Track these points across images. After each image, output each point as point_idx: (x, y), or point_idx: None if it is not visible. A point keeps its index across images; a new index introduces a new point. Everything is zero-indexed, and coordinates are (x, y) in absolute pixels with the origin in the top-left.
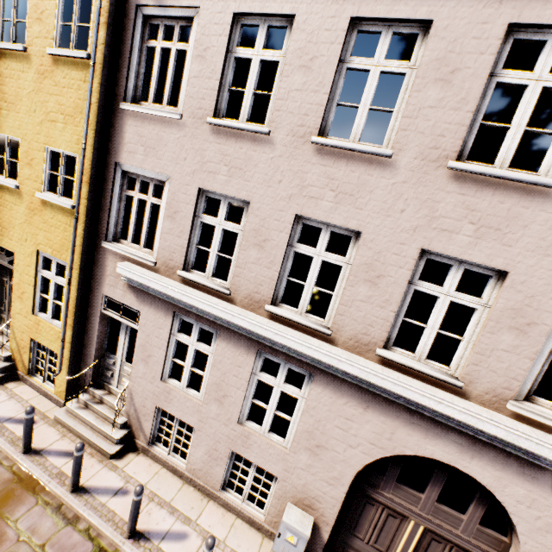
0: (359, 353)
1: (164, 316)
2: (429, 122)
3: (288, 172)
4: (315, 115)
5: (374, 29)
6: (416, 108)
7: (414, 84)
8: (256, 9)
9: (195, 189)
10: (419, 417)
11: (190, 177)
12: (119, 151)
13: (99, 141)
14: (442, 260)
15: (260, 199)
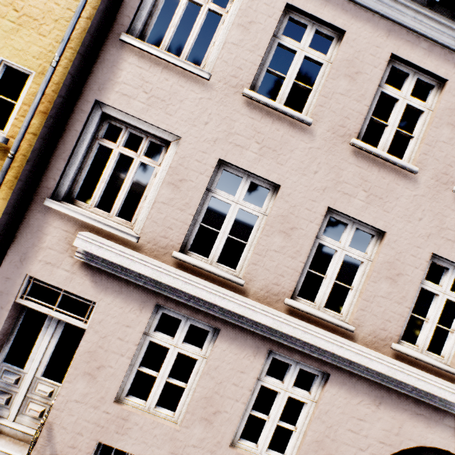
0: (376, 348)
1: (138, 310)
2: (442, 153)
3: (325, 165)
4: (355, 120)
5: (404, 70)
6: (434, 139)
7: (433, 122)
8: (310, 10)
9: (214, 159)
10: (423, 407)
11: (209, 144)
12: (105, 88)
13: (78, 65)
14: (442, 264)
15: (292, 185)
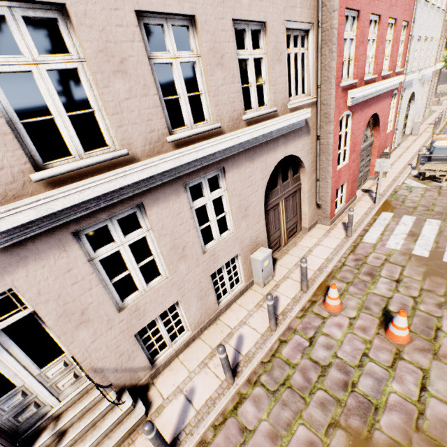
0: (237, 128)
1: (62, 253)
2: None
3: None
4: None
5: None
6: None
7: None
8: None
9: None
10: (270, 144)
11: None
12: None
13: None
14: (241, 27)
15: None
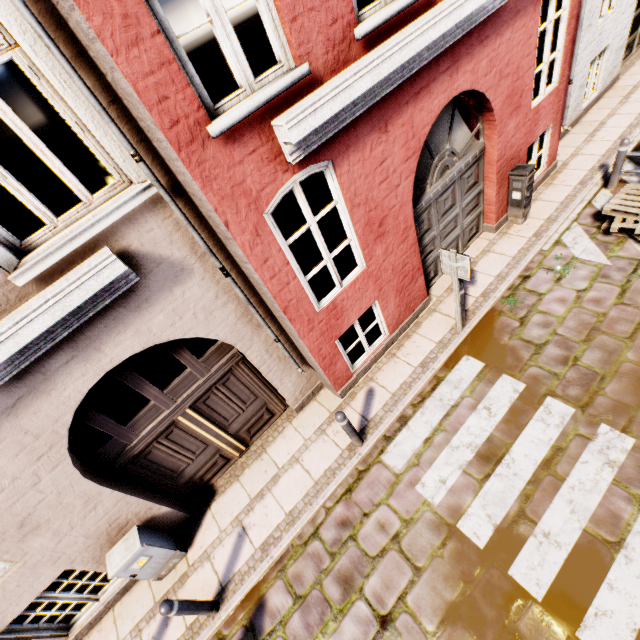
0: None
1: None
2: None
3: None
4: None
5: None
6: None
7: None
8: None
9: None
10: (6, 395)
11: None
12: None
13: None
14: None
15: None
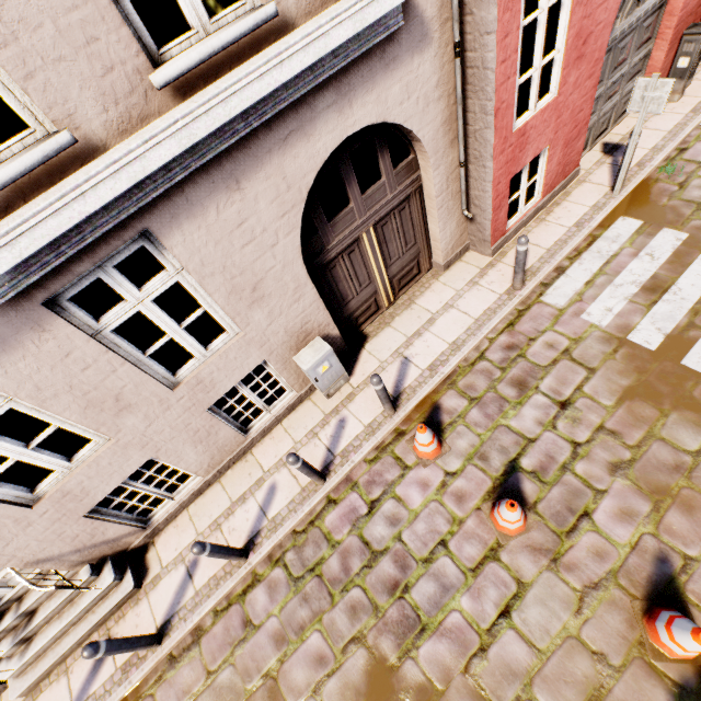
0: (143, 119)
1: None
2: None
3: None
4: None
5: None
6: None
7: None
8: None
9: None
10: (284, 123)
11: None
12: None
13: None
14: None
15: None
